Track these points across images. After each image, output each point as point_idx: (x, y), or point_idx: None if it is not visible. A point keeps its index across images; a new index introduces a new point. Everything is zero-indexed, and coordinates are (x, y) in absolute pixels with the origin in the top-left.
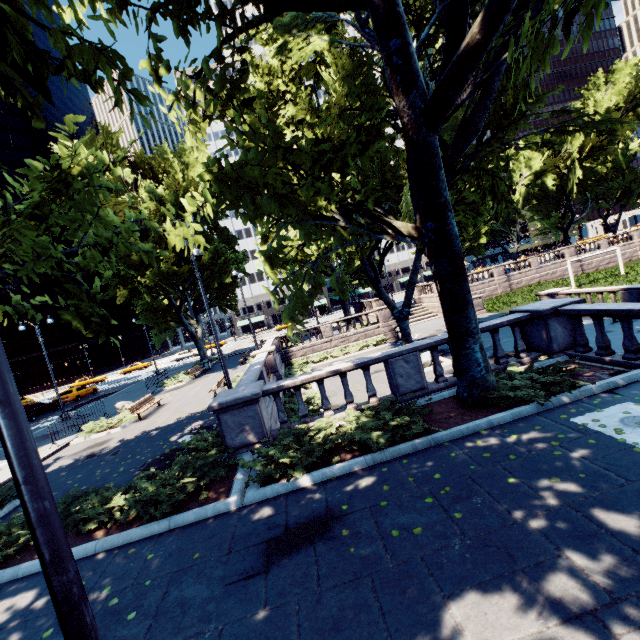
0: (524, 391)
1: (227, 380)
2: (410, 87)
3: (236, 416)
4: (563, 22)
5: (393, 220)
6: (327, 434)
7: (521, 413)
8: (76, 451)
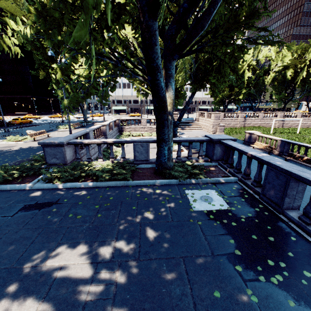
0: (178, 173)
1: (70, 133)
2: None
3: (52, 150)
4: None
5: None
6: (88, 169)
7: (171, 182)
8: None
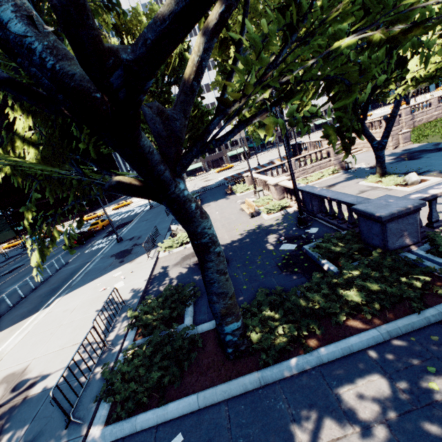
0: None
1: (298, 201)
2: None
3: (399, 224)
4: None
5: None
6: None
7: None
8: (175, 261)
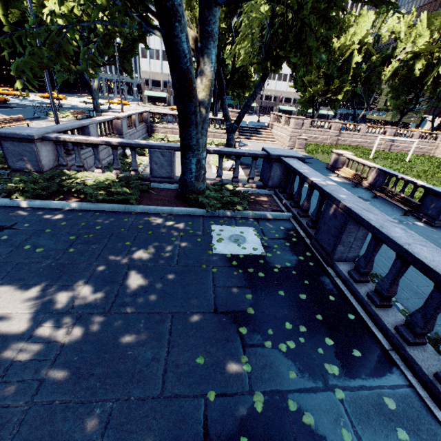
0: (209, 200)
1: (56, 123)
2: None
3: (16, 147)
4: None
5: None
6: (74, 182)
7: (195, 212)
8: None
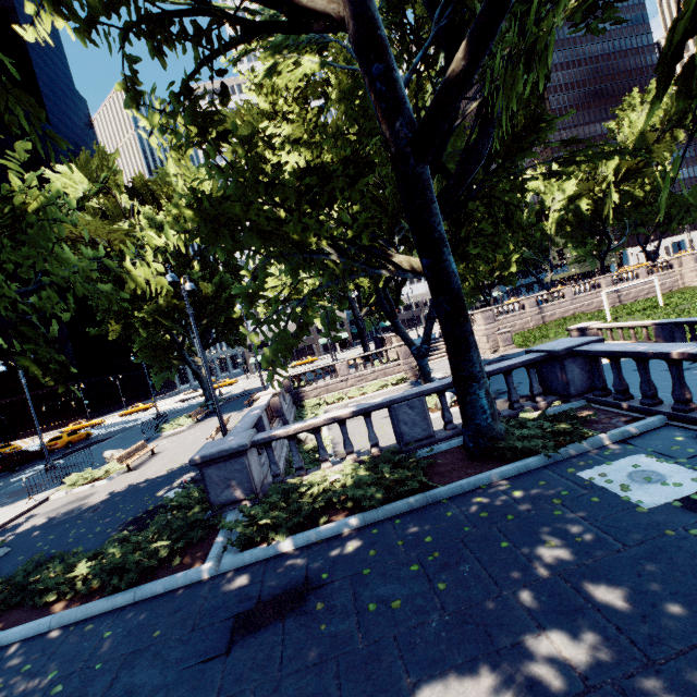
0: (532, 441)
1: (222, 427)
2: (396, 115)
3: (221, 470)
4: (528, 54)
5: (395, 253)
6: (319, 490)
7: (527, 466)
8: (54, 507)
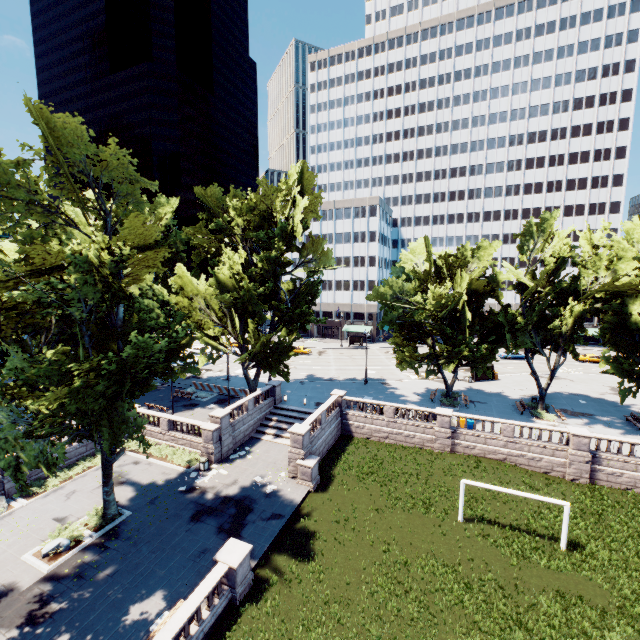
0: None
1: None
2: None
3: None
4: None
5: None
6: None
7: None
8: None
